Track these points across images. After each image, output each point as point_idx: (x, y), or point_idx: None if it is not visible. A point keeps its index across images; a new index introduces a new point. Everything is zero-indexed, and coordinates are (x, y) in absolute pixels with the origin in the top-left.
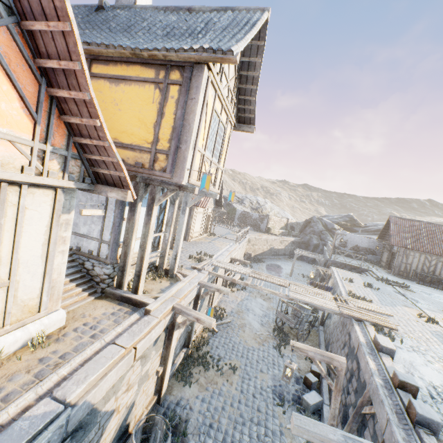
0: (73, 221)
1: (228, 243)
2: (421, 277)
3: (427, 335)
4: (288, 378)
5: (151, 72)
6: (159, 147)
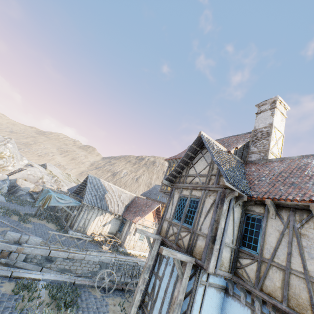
0: None
1: None
2: None
3: None
4: None
5: None
6: None
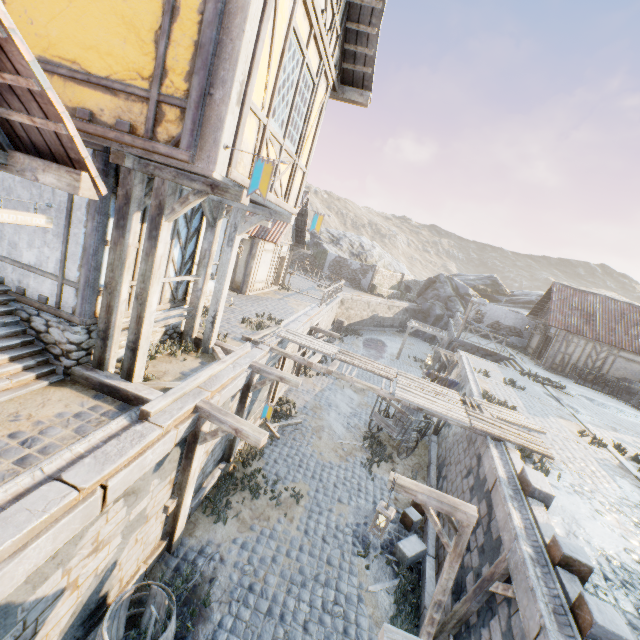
0: (8, 239)
1: (309, 303)
2: (582, 375)
3: (592, 466)
4: (380, 530)
5: None
6: (166, 90)
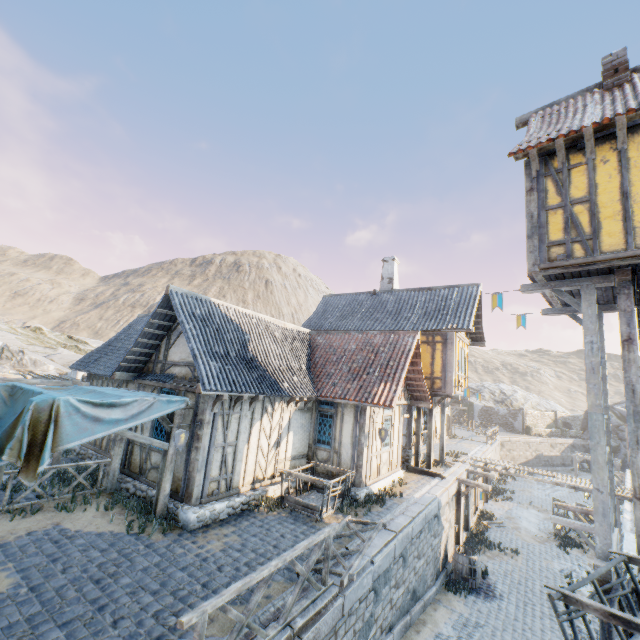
0: None
1: (476, 444)
2: None
3: None
4: (558, 529)
5: (424, 337)
6: (435, 376)
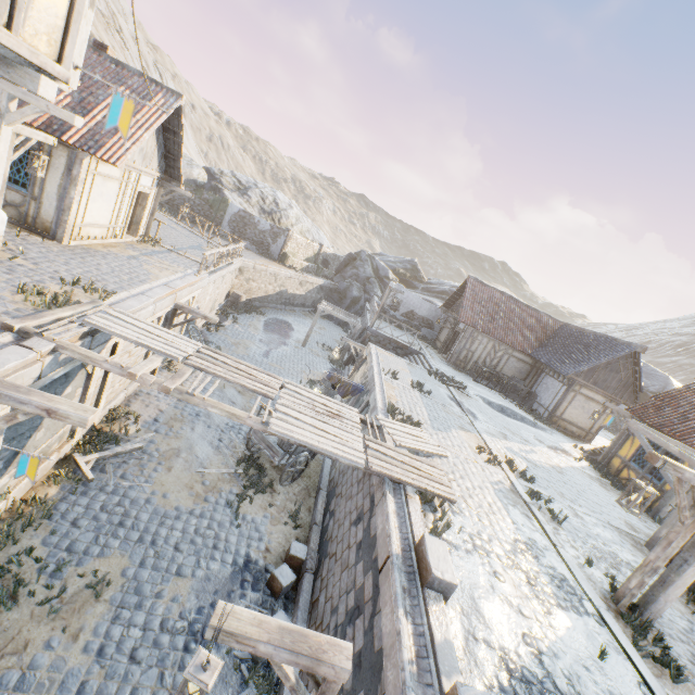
0: None
1: (183, 268)
2: (481, 373)
3: (489, 496)
4: None
5: None
6: None
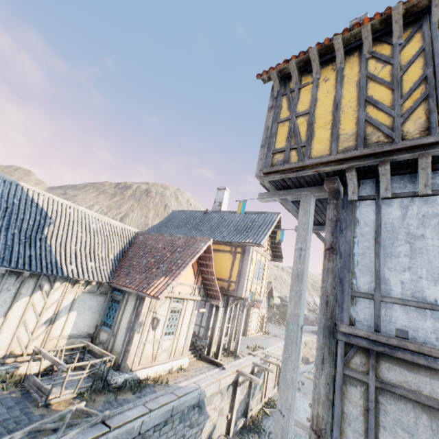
0: None
1: (280, 341)
2: None
3: None
4: None
5: (229, 248)
6: (232, 279)
